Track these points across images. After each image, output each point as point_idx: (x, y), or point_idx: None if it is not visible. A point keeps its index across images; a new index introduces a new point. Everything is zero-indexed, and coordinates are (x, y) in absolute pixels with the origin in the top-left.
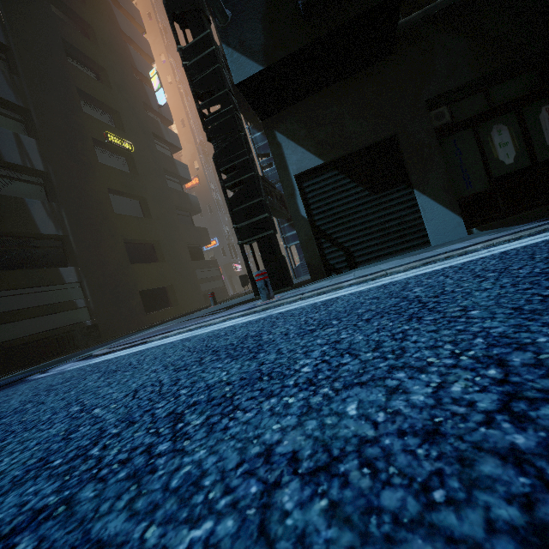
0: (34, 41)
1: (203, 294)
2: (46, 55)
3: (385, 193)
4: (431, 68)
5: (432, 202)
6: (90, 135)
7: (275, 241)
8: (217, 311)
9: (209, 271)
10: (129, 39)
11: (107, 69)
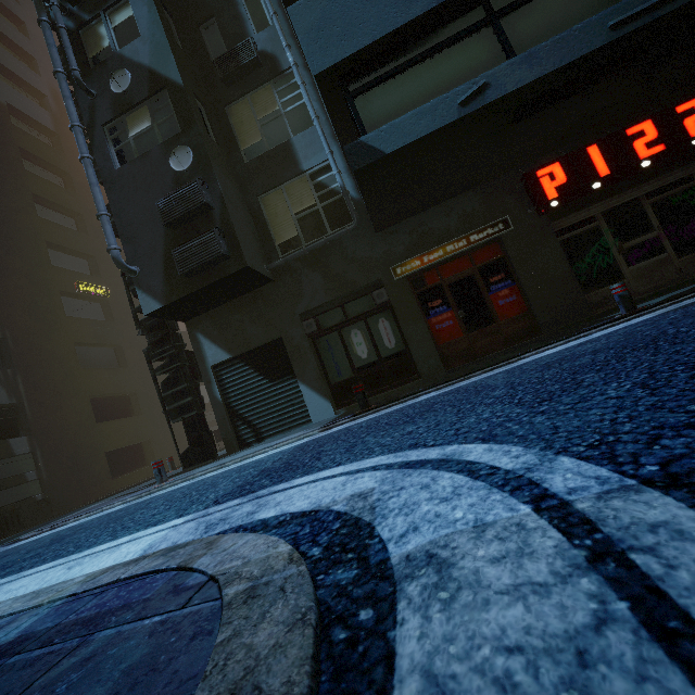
0: (2, 205)
1: None
2: (14, 216)
3: (279, 381)
4: (300, 291)
5: (310, 389)
6: (58, 288)
7: (200, 419)
8: (142, 488)
9: None
10: None
11: (84, 214)
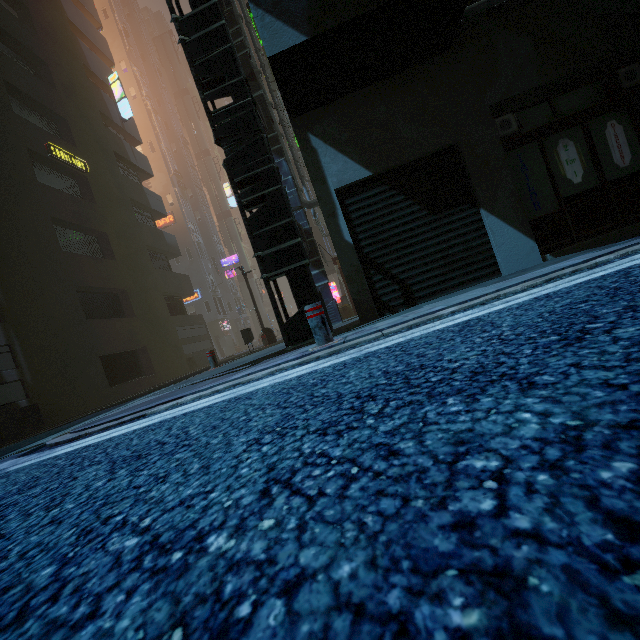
0: None
1: (187, 358)
2: None
3: (447, 213)
4: (494, 69)
5: (502, 223)
6: (24, 144)
7: (310, 274)
8: (238, 369)
9: (193, 329)
10: (80, 33)
11: (49, 64)
